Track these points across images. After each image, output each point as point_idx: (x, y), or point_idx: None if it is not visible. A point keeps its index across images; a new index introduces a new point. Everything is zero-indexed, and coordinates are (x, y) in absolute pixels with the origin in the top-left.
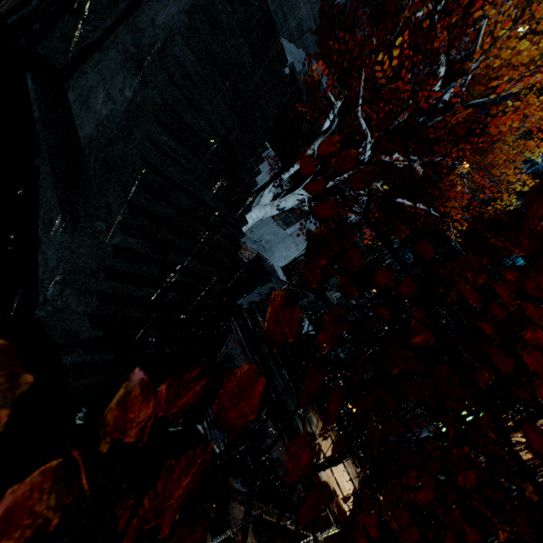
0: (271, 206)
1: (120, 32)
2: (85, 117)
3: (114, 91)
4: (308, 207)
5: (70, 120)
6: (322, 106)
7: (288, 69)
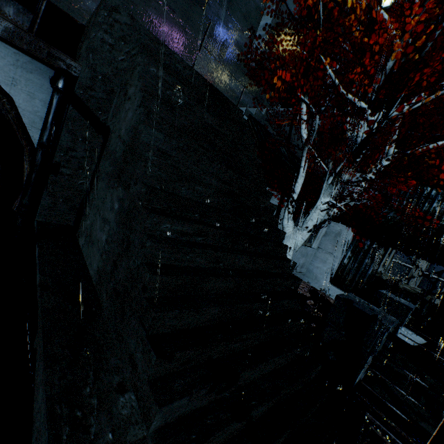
0: (299, 232)
1: (101, 166)
2: (91, 253)
3: (107, 212)
4: (336, 211)
5: (80, 263)
6: (287, 127)
7: (245, 116)
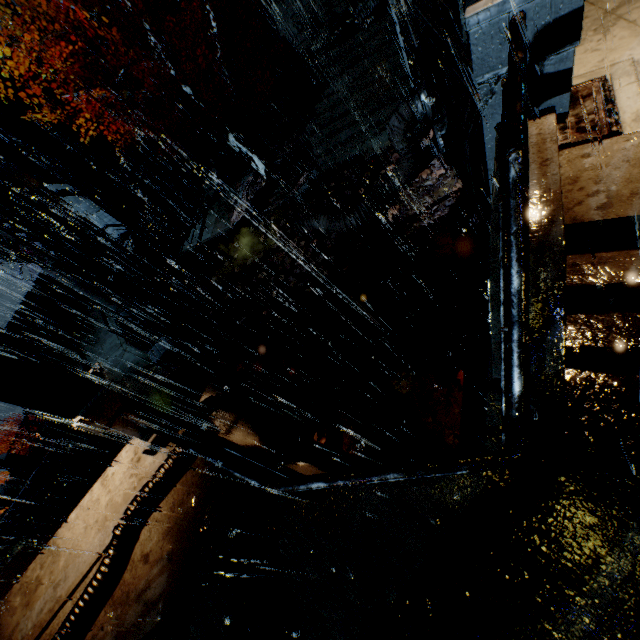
0: None
1: None
2: None
3: None
4: None
5: None
6: None
7: None
